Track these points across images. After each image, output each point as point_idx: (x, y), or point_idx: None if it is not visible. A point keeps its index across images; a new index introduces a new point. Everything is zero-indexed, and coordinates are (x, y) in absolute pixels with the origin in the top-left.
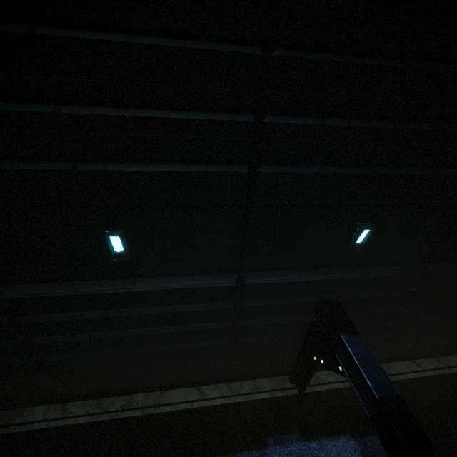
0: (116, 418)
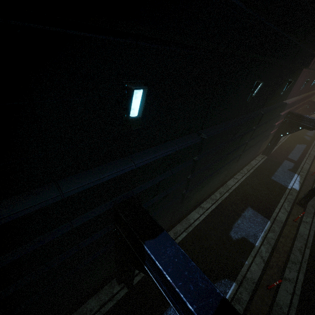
0: None
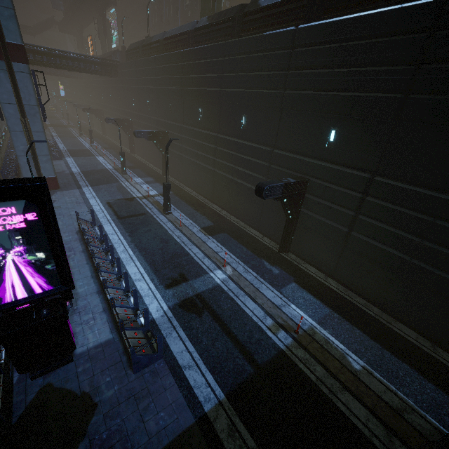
0: (355, 304)
